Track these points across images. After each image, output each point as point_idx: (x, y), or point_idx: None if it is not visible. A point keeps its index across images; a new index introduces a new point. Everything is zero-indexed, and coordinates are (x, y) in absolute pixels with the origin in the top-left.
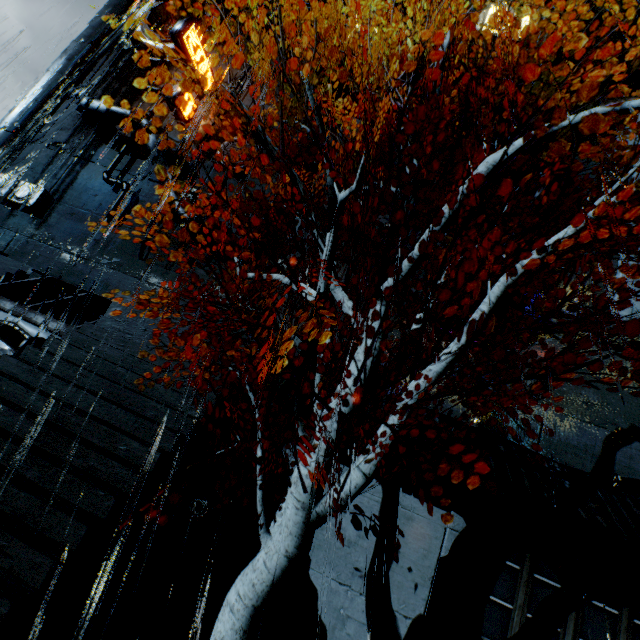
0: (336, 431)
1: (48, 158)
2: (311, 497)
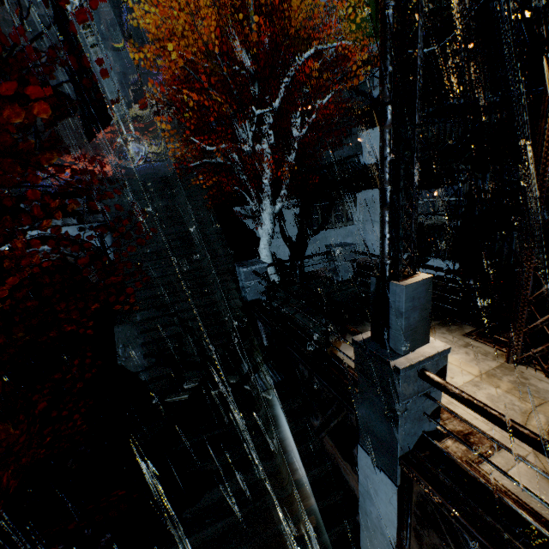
0: (271, 189)
1: None
2: (272, 211)
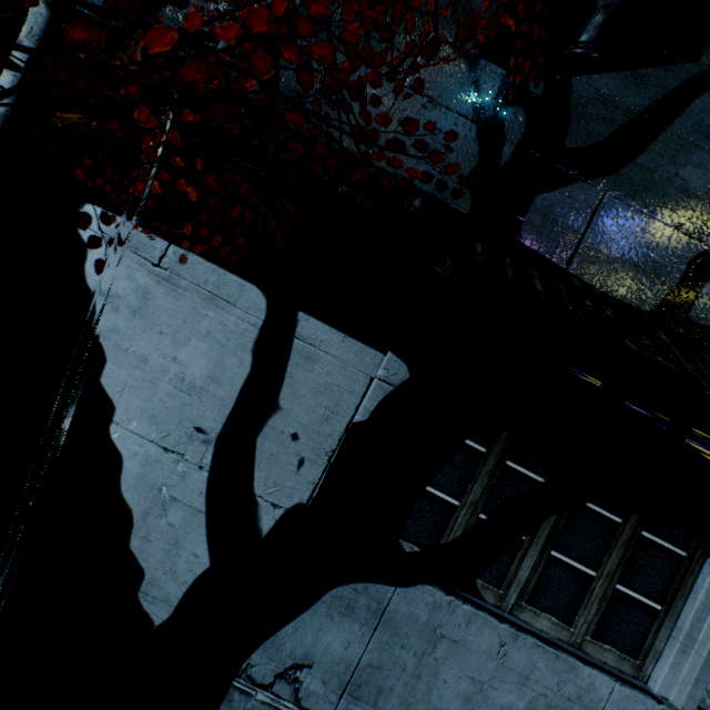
0: None
1: None
2: None
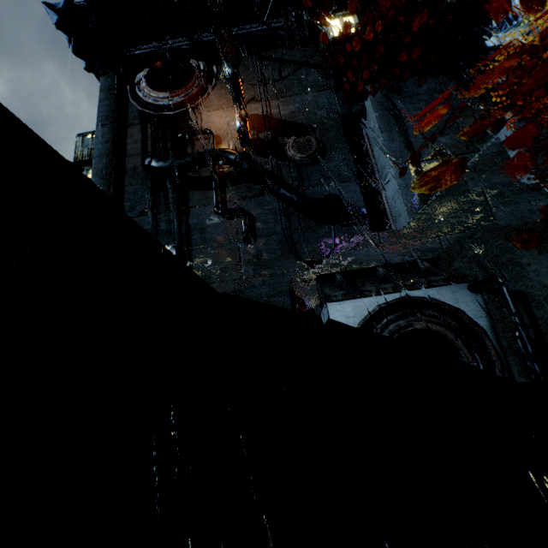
0: None
1: (150, 223)
2: None
